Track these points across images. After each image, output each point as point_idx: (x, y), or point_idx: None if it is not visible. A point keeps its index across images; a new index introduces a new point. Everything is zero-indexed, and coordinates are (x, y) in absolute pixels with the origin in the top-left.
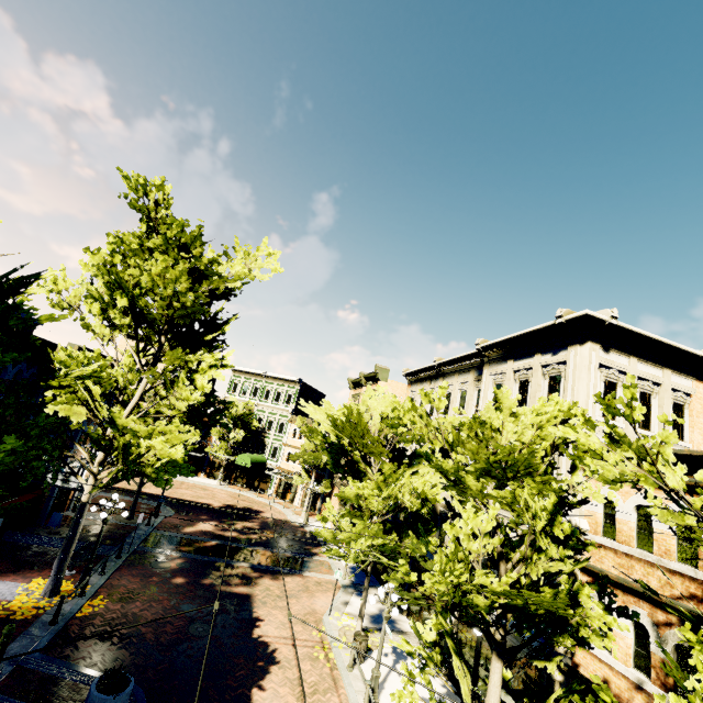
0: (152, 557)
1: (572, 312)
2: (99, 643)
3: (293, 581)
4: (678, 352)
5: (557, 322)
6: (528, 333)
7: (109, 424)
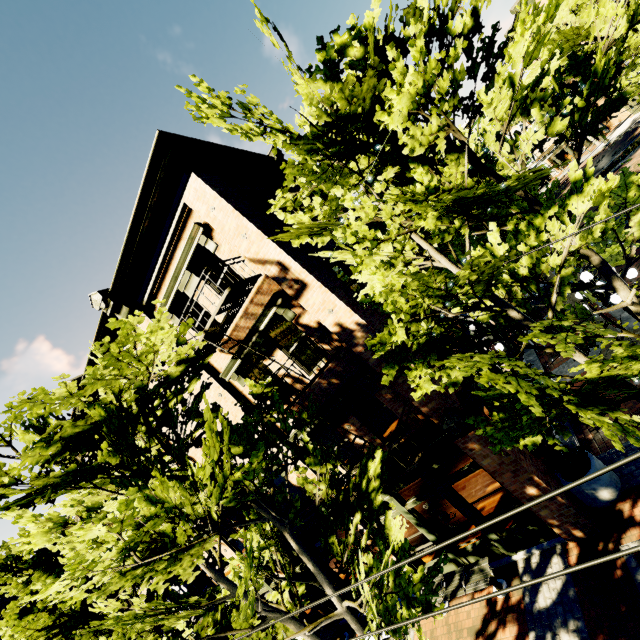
0: None
1: None
2: None
3: None
4: None
5: None
6: None
7: None
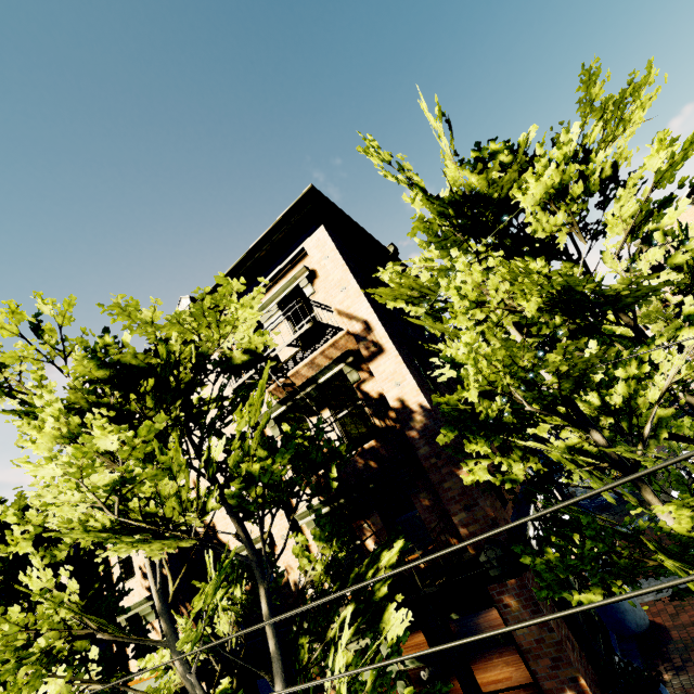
0: None
1: None
2: None
3: None
4: None
5: None
6: None
7: None
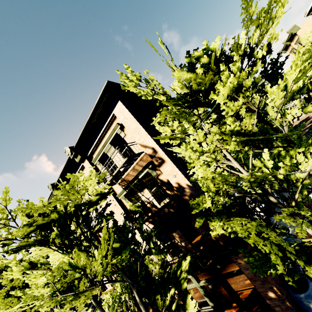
0: None
1: None
2: None
3: None
4: None
5: None
6: None
7: None
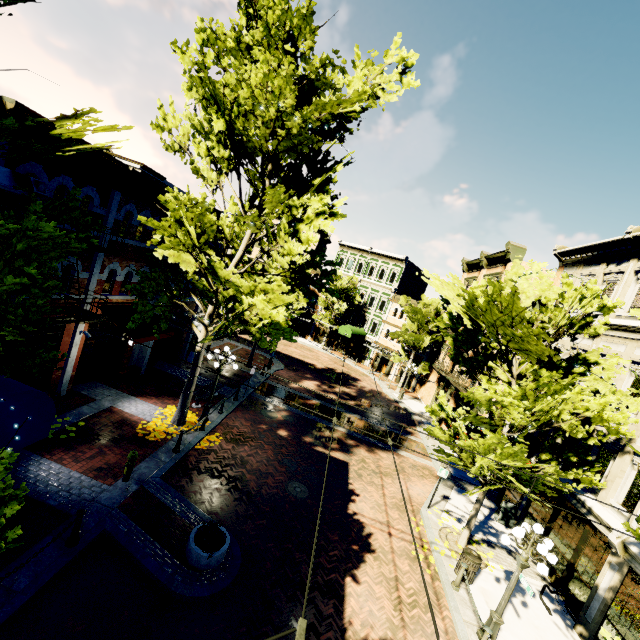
0: (262, 405)
1: None
2: (209, 480)
3: (388, 458)
4: None
5: None
6: None
7: (211, 275)
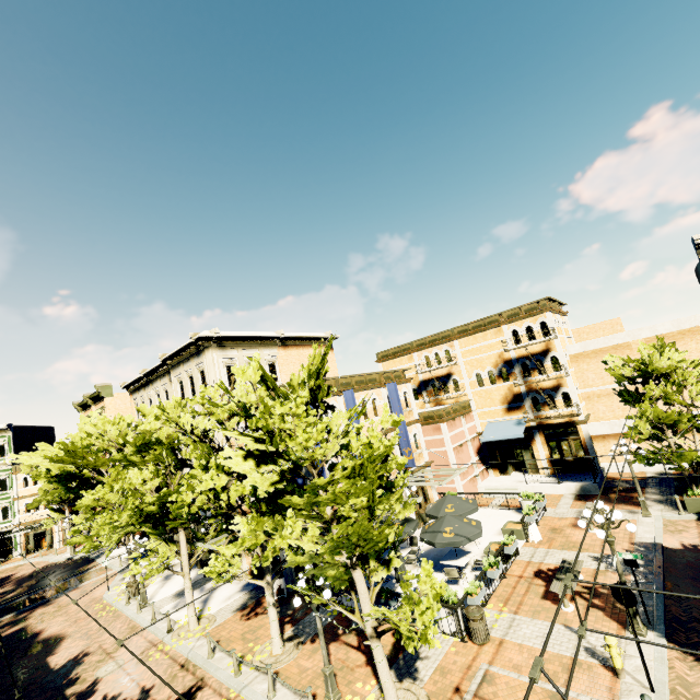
0: None
1: (198, 333)
2: None
3: (70, 595)
4: (261, 338)
5: (191, 341)
6: (182, 348)
7: None
